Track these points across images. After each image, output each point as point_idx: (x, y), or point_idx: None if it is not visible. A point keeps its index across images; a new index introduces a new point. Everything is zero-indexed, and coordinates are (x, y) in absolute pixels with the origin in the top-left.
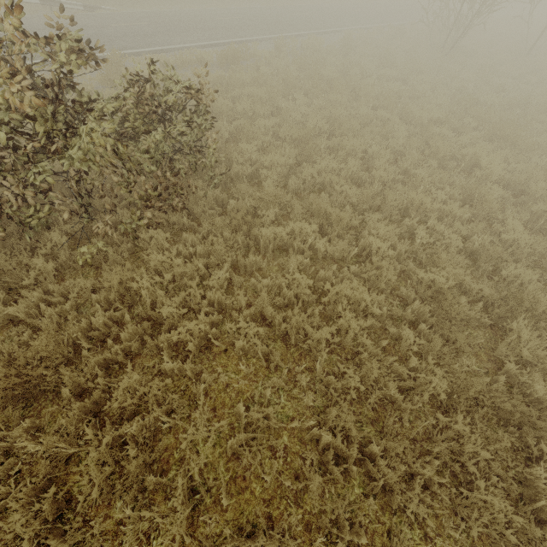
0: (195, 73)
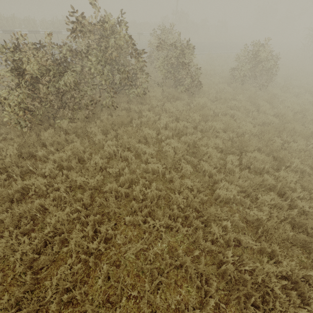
0: (276, 54)
